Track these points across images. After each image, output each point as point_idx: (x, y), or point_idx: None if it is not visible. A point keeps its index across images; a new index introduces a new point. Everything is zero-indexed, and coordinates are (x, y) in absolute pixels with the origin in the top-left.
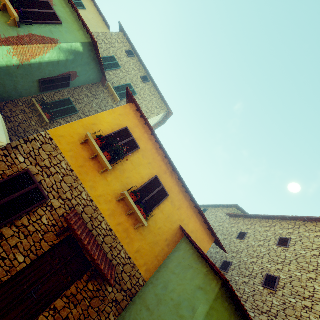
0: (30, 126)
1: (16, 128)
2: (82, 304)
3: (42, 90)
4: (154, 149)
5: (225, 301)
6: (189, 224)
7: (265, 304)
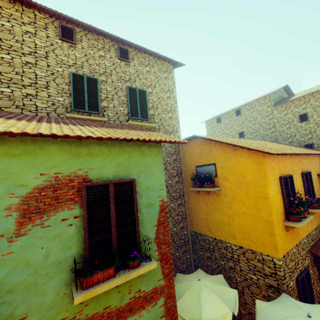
0: None
1: None
2: None
3: None
4: (290, 158)
5: None
6: (317, 166)
7: None
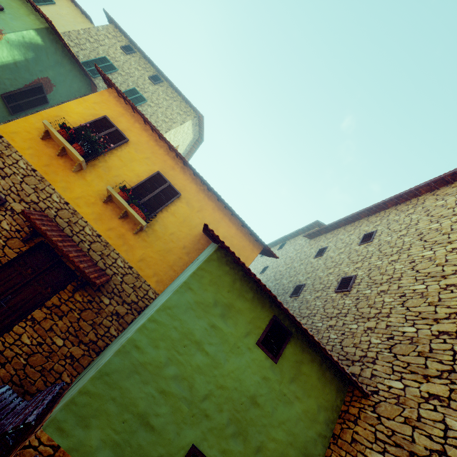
0: None
1: None
2: (70, 316)
3: (11, 111)
4: (152, 141)
5: (224, 265)
6: (218, 229)
7: (336, 309)
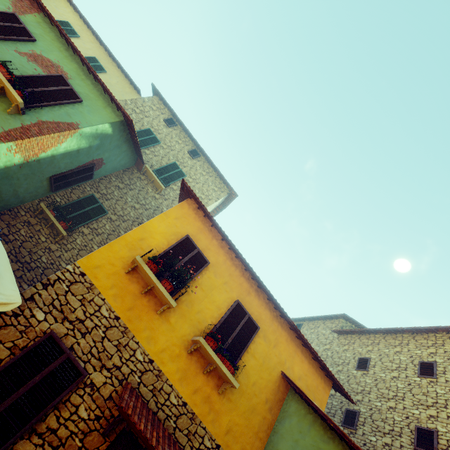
0: (38, 244)
1: (17, 250)
2: None
3: (53, 189)
4: (229, 260)
5: None
6: (293, 367)
7: None
